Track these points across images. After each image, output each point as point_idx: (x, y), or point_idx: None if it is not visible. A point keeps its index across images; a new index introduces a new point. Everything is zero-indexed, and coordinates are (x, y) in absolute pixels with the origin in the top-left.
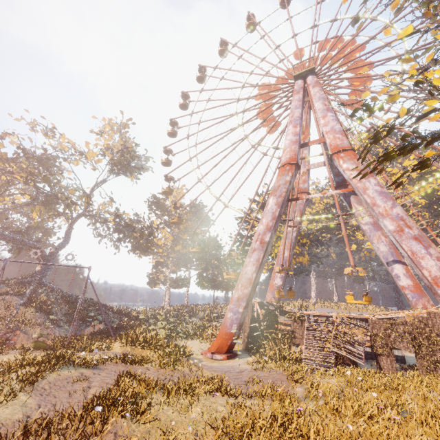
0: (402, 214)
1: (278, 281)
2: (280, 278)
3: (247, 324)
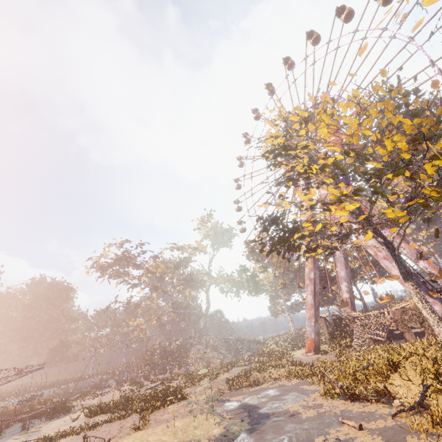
0: (374, 243)
1: (345, 295)
2: (346, 292)
3: (326, 332)
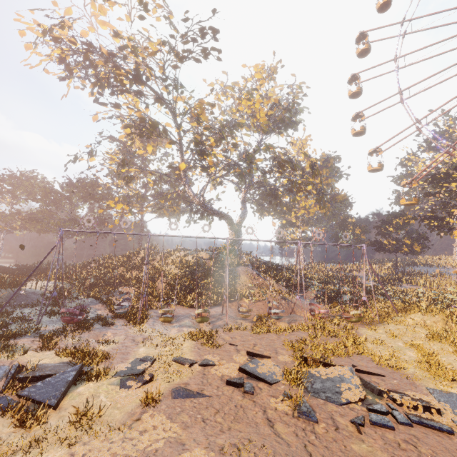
0: None
1: None
2: None
3: None
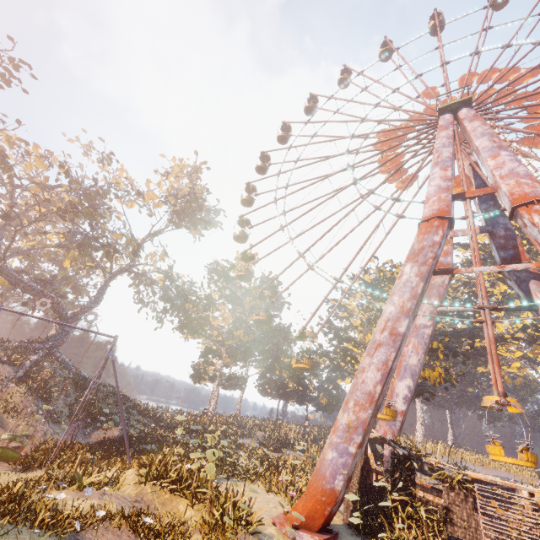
0: None
1: (398, 404)
2: (403, 398)
3: (355, 476)
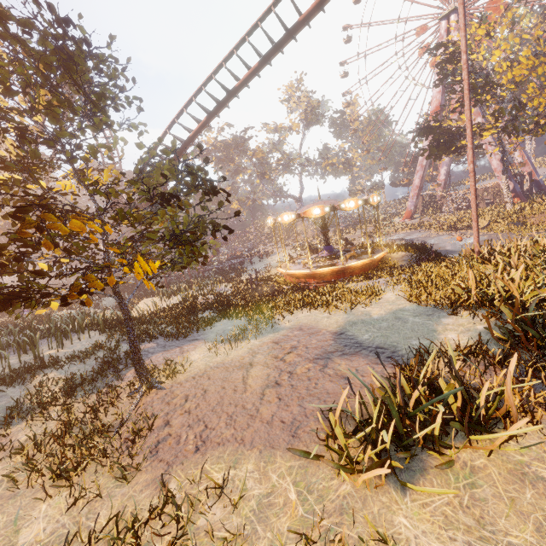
0: (489, 139)
1: (442, 177)
2: (443, 175)
3: (420, 205)
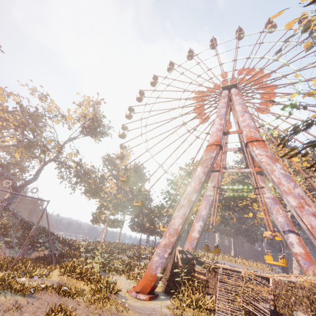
0: (302, 194)
1: (195, 234)
2: (198, 231)
3: (169, 269)
